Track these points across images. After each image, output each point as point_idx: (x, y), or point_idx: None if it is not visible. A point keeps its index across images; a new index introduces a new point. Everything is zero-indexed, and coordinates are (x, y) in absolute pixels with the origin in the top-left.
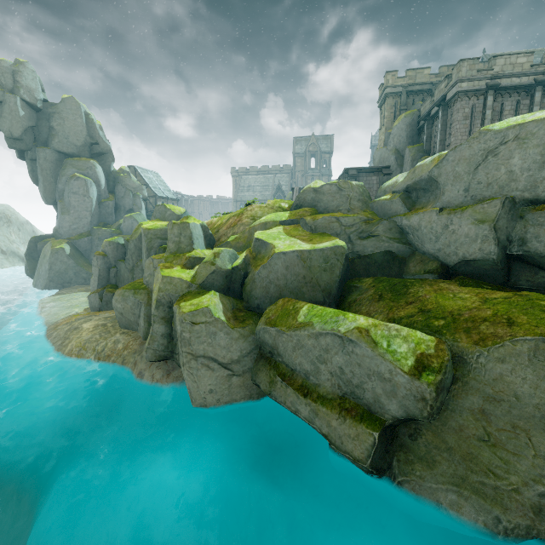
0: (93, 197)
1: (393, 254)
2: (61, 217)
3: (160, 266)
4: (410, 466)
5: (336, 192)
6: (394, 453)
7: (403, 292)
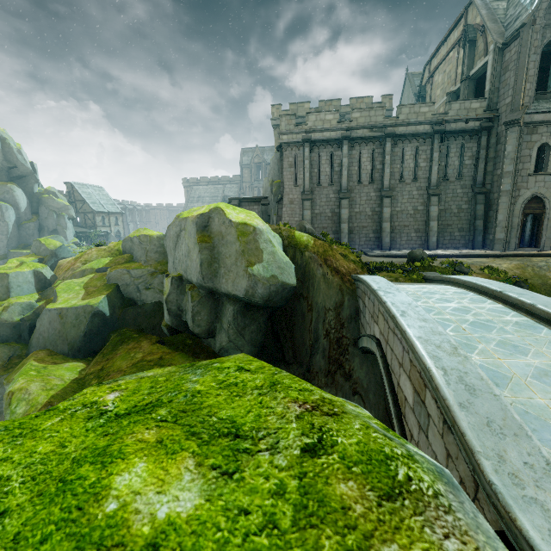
0: (9, 220)
1: (162, 304)
2: None
3: None
4: None
5: (139, 244)
6: None
7: (116, 348)
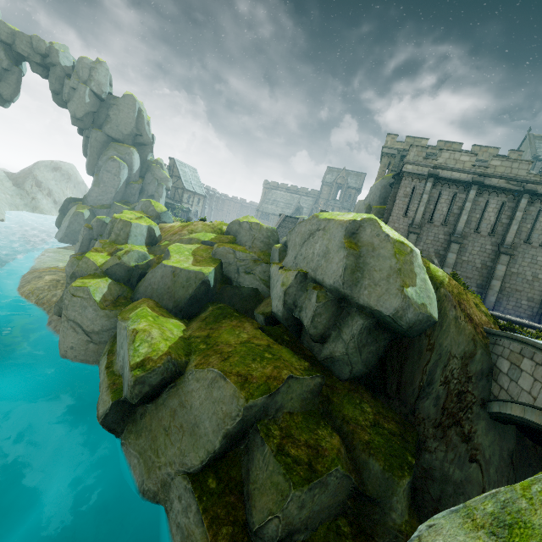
0: (122, 177)
1: (258, 292)
2: (92, 188)
3: (92, 249)
4: (129, 434)
5: (248, 230)
6: (128, 423)
7: (219, 320)
